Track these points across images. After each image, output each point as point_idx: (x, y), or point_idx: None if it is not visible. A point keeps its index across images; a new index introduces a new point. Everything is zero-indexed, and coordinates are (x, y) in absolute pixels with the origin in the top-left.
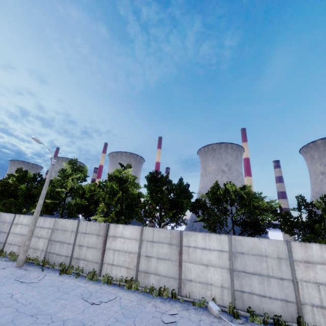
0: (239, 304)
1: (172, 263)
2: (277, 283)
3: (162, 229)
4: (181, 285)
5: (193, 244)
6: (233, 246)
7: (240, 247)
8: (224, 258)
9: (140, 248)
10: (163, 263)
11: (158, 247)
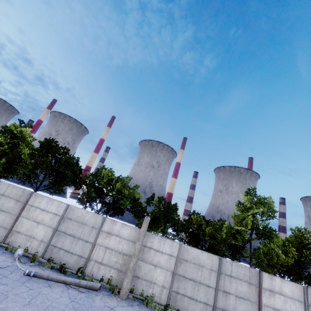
0: (47, 255)
1: (11, 216)
2: (82, 244)
3: (17, 187)
4: (9, 235)
5: (37, 204)
6: (66, 213)
7: (71, 214)
8: (55, 220)
9: None
10: (3, 215)
11: (5, 200)
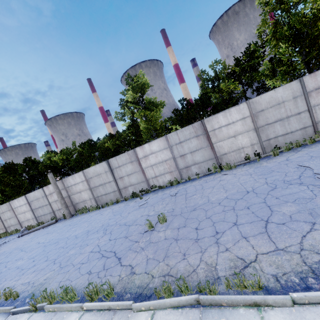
0: (40, 222)
1: (14, 218)
2: (46, 208)
3: (3, 205)
4: (21, 225)
5: (16, 206)
6: (28, 200)
7: (30, 199)
8: (28, 206)
9: (1, 218)
10: (12, 220)
11: (6, 214)
